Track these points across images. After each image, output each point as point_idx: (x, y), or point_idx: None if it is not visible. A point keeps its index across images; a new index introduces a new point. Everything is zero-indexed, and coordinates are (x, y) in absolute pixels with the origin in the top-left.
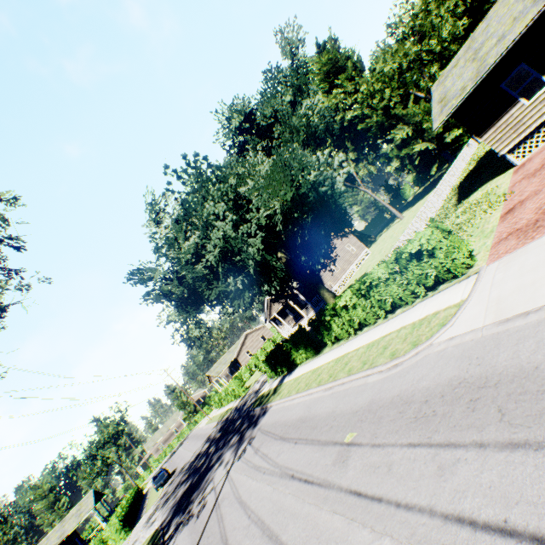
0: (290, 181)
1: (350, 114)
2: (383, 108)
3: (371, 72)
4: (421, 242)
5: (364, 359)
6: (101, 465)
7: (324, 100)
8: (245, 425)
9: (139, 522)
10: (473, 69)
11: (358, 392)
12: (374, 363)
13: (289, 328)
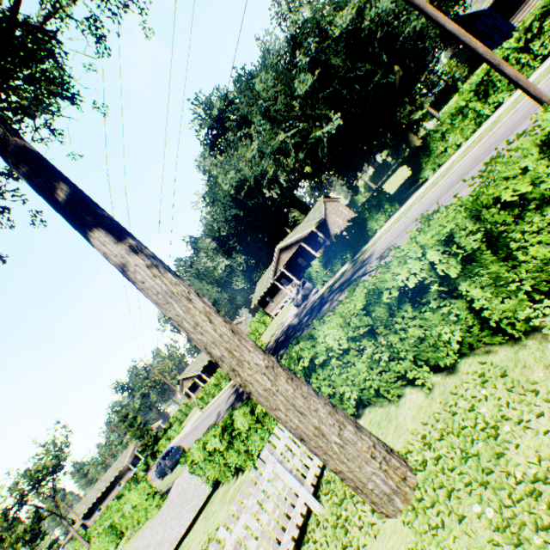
0: None
1: None
2: None
3: None
4: None
5: None
6: (33, 514)
7: None
8: (334, 293)
9: (174, 485)
10: None
11: None
12: None
13: (298, 282)
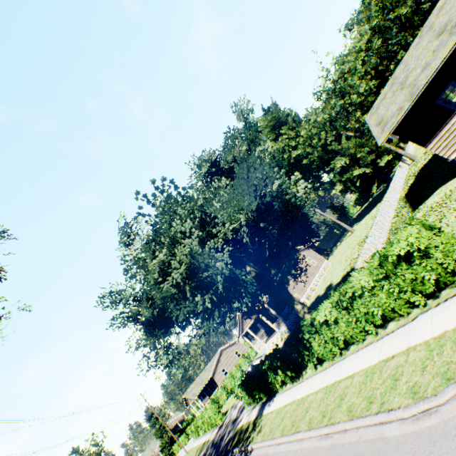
0: (254, 191)
1: (295, 153)
2: (321, 146)
3: (307, 123)
4: (410, 241)
5: (366, 394)
6: None
7: (272, 146)
8: None
9: None
10: (404, 94)
11: (375, 454)
12: (386, 402)
13: (262, 343)
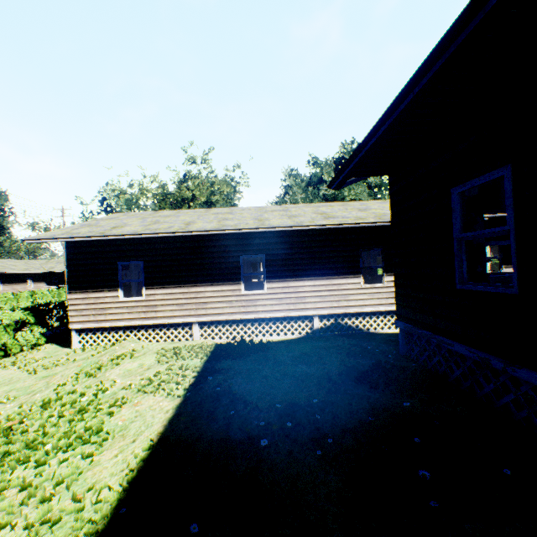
0: None
1: None
2: None
3: None
4: None
5: None
6: None
7: None
8: None
9: None
10: None
11: None
12: None
13: None
